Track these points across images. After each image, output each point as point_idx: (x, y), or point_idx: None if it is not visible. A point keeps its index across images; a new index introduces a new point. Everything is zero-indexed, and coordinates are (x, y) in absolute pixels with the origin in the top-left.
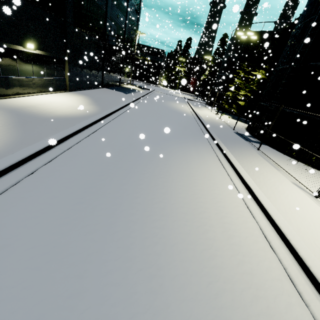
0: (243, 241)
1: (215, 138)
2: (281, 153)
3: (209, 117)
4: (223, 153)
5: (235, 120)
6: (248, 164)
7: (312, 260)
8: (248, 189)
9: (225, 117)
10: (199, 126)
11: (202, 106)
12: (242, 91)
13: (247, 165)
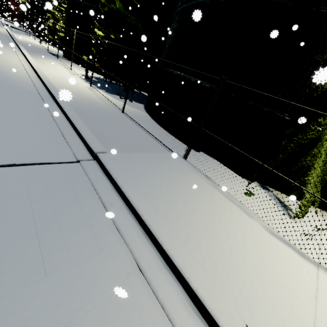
0: (7, 59)
1: (17, 44)
2: (77, 65)
3: (28, 40)
4: (20, 49)
5: (60, 51)
6: (42, 59)
7: (34, 63)
8: (25, 57)
9: (50, 47)
10: (8, 39)
11: (27, 34)
12: (61, 23)
13: (41, 59)
